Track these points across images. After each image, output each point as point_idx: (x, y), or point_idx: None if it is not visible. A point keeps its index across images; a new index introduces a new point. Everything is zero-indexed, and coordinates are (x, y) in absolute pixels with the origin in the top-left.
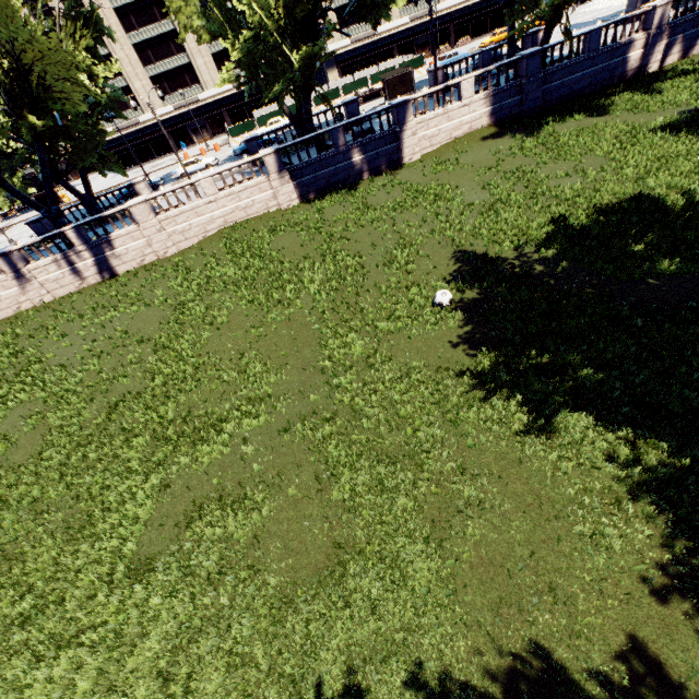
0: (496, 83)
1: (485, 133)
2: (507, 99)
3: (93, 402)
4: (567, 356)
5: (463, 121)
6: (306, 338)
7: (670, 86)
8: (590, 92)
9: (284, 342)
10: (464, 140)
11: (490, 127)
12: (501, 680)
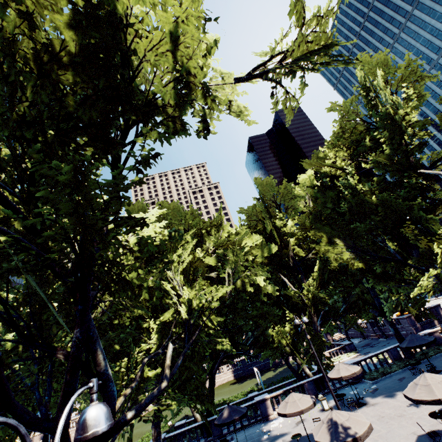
0: (234, 367)
1: (232, 382)
2: (238, 371)
3: None
4: (175, 430)
5: (225, 378)
6: (141, 437)
7: (280, 369)
8: (266, 369)
9: (136, 438)
10: (226, 384)
11: (234, 380)
12: None
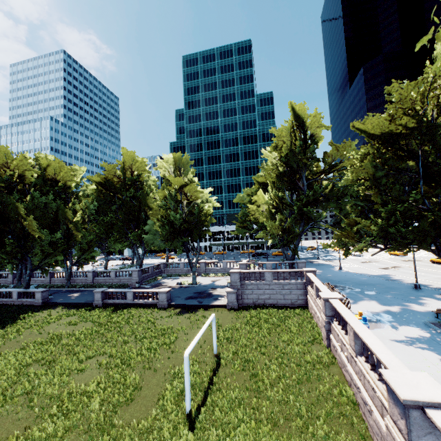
0: None
1: None
2: None
3: (54, 368)
4: None
5: None
6: None
7: None
8: None
9: None
10: None
11: None
12: (73, 309)
